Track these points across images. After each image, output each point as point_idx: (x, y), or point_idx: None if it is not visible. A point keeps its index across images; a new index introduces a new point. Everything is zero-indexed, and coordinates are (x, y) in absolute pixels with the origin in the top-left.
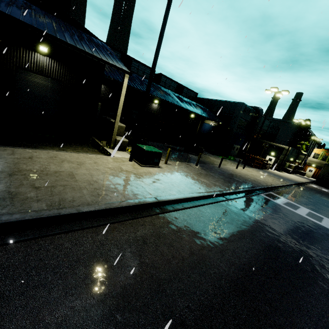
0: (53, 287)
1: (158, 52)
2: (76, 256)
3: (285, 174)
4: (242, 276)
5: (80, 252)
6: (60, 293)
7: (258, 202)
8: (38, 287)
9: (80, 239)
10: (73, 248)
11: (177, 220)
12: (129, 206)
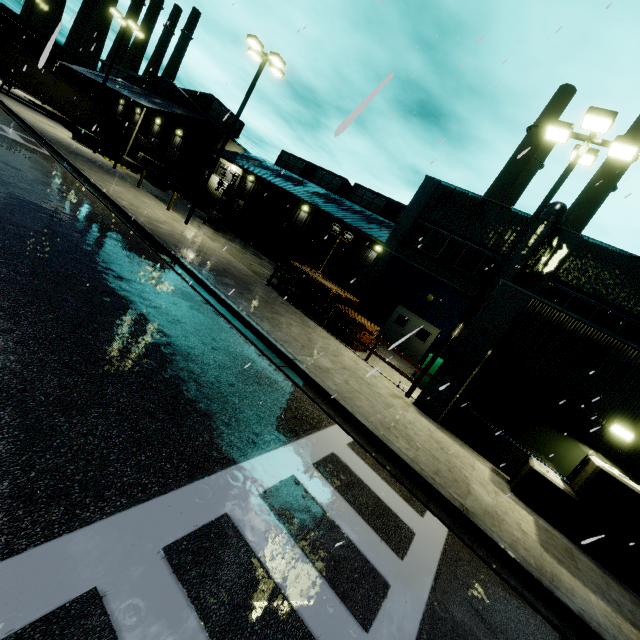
0: None
1: (110, 66)
2: None
3: (408, 408)
4: None
5: None
6: None
7: (6, 121)
8: None
9: None
10: None
11: None
12: None
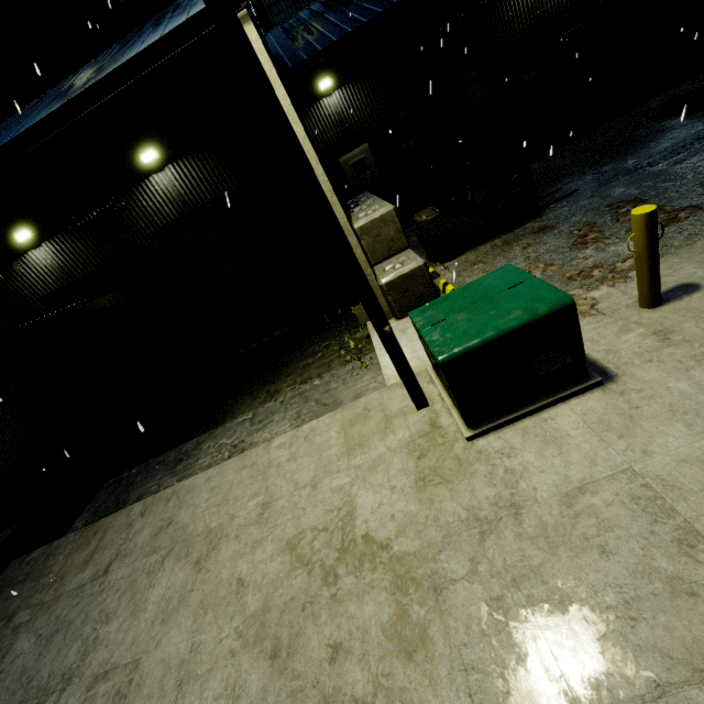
0: None
1: None
2: None
3: None
4: None
5: None
6: None
7: None
8: None
9: None
10: None
11: None
12: None
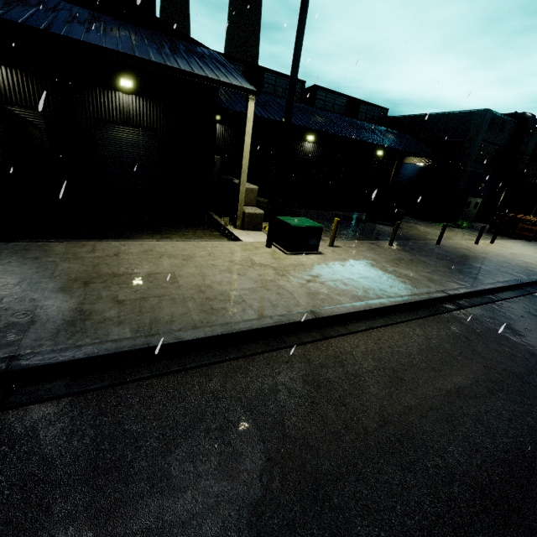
0: (132, 474)
1: (300, 38)
2: (173, 418)
3: None
4: (502, 478)
5: (180, 411)
6: (143, 486)
7: (531, 311)
8: (110, 472)
9: (181, 388)
10: (169, 403)
11: (353, 352)
12: (263, 328)
